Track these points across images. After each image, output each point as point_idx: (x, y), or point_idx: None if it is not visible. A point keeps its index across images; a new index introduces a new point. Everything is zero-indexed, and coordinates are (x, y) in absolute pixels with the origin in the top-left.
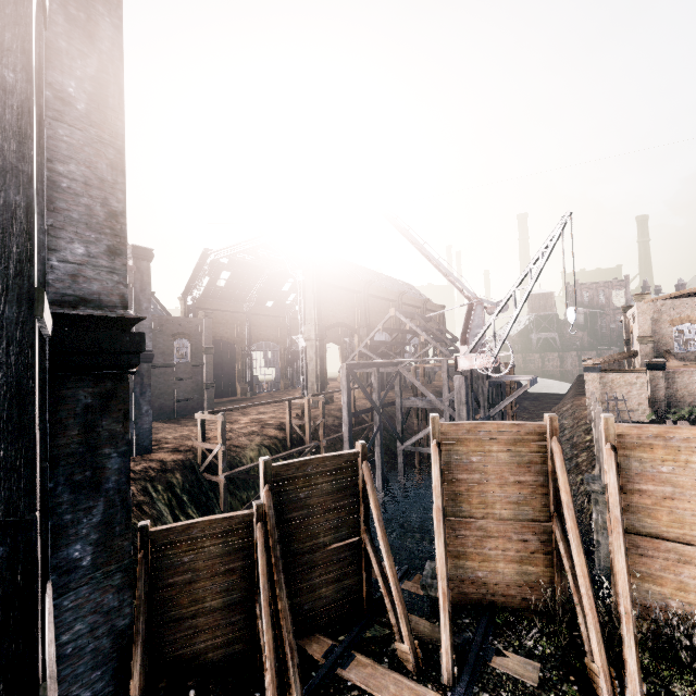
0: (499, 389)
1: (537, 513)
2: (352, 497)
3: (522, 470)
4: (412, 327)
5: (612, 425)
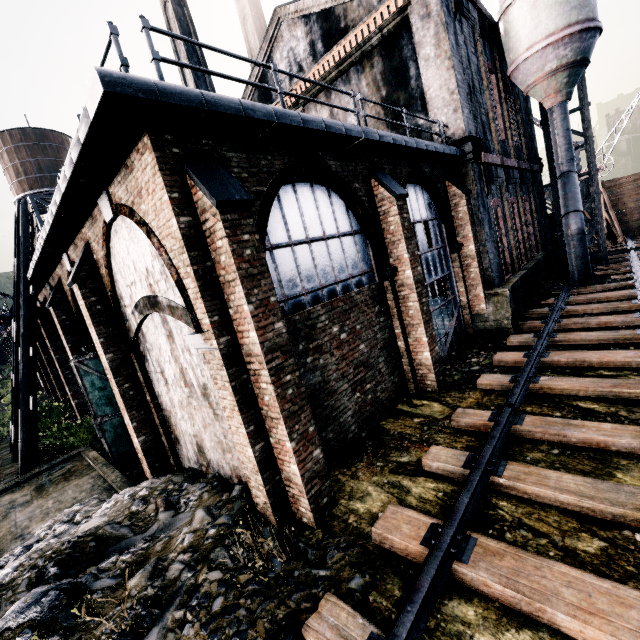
0: None
1: None
2: None
3: (638, 189)
4: None
5: None
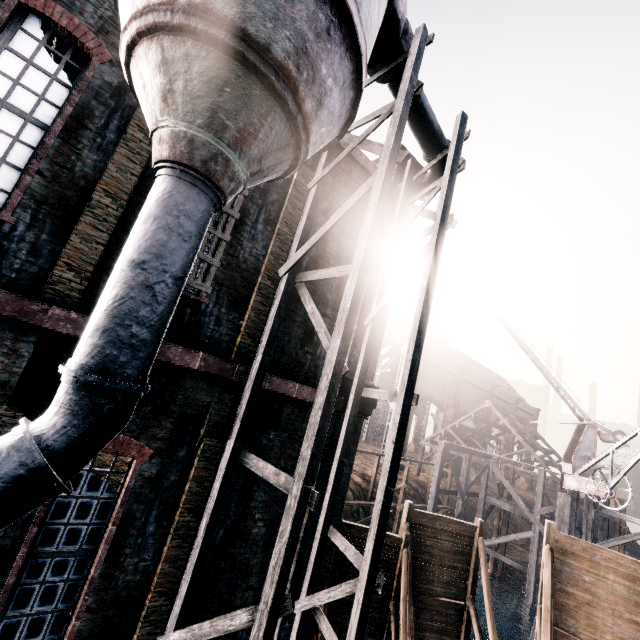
0: (606, 525)
1: None
2: (464, 563)
3: (639, 611)
4: (506, 425)
5: None
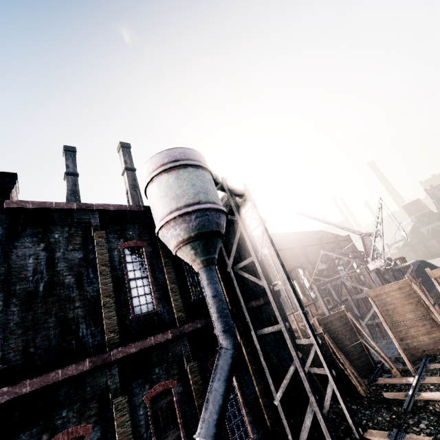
0: (401, 273)
1: (423, 312)
2: (350, 326)
3: (408, 298)
4: (337, 256)
5: (430, 271)
